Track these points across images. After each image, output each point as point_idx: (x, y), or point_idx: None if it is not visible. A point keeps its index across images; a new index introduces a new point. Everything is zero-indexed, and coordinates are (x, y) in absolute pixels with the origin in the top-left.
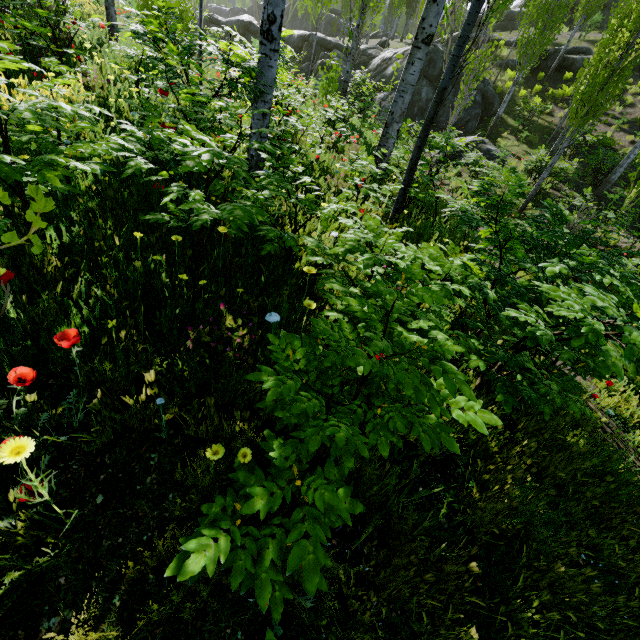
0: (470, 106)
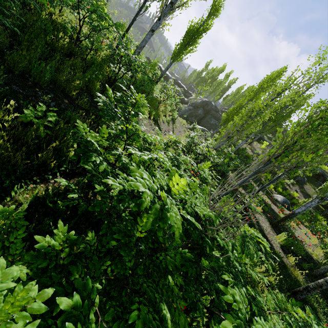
0: (213, 124)
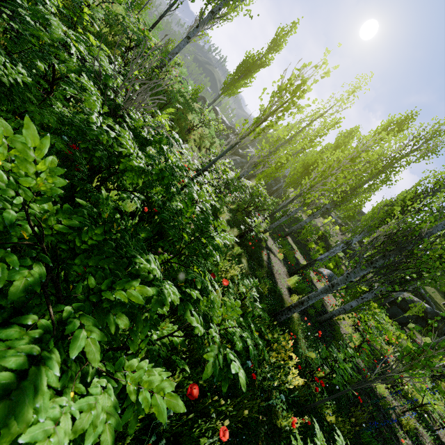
0: (268, 184)
